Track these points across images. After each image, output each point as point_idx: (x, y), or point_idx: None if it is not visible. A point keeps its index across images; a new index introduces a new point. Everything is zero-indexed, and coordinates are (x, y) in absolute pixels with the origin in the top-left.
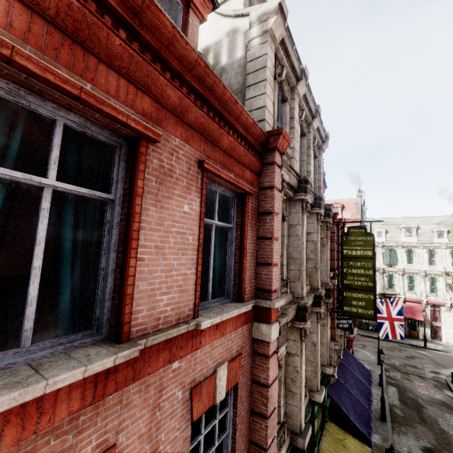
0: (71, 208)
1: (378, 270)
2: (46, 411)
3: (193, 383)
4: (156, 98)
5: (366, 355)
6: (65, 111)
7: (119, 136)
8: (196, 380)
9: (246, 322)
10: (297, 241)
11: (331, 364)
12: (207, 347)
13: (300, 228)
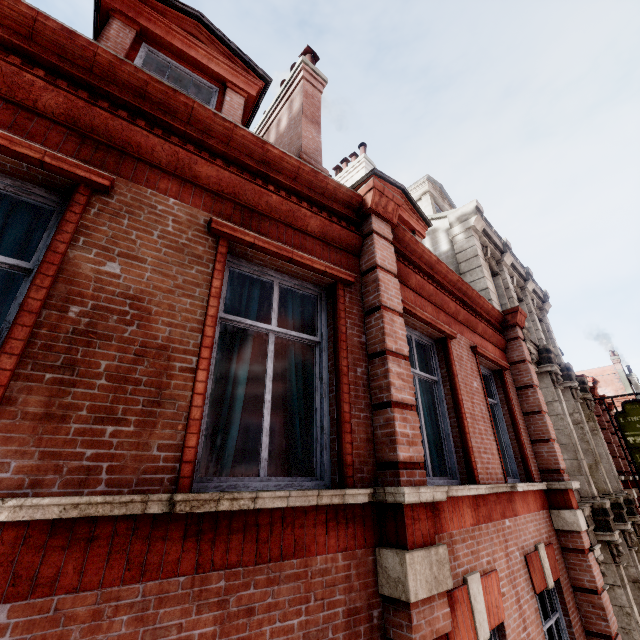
0: (421, 388)
1: None
2: (462, 515)
3: (523, 550)
4: (445, 311)
5: None
6: (414, 330)
7: (431, 338)
8: (524, 548)
9: (543, 507)
10: (560, 421)
11: None
12: (522, 518)
13: (558, 406)
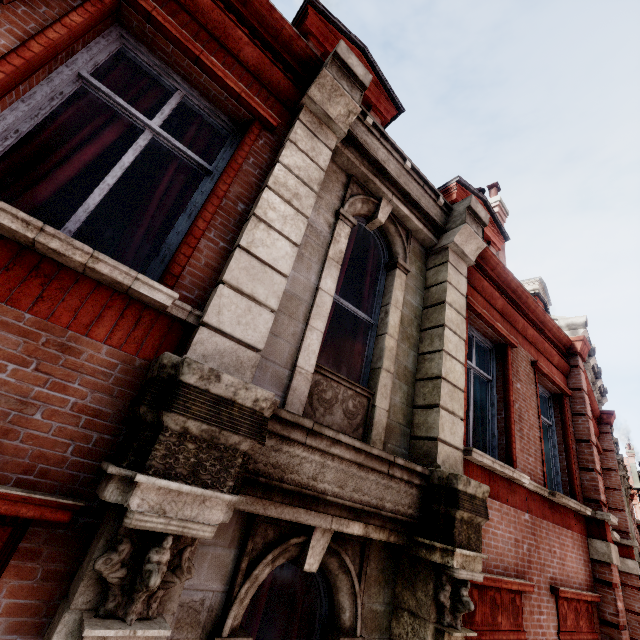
0: None
1: None
2: None
3: None
4: None
5: None
6: None
7: None
8: None
9: None
10: None
11: None
12: None
13: None
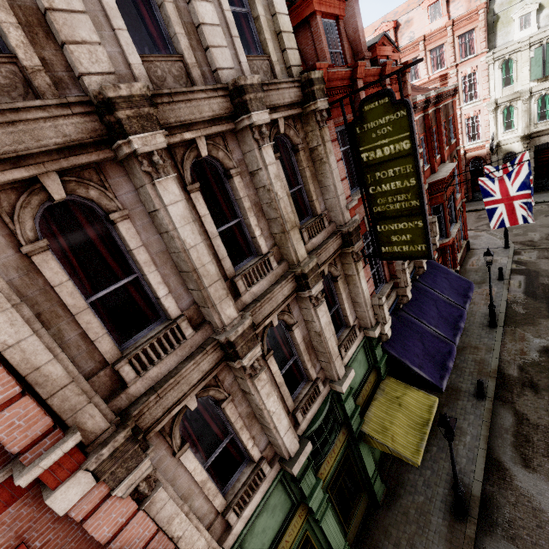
0: None
1: (520, 96)
2: None
3: None
4: None
5: (489, 240)
6: None
7: None
8: None
9: (11, 501)
10: (172, 241)
11: (379, 322)
12: None
13: (162, 218)
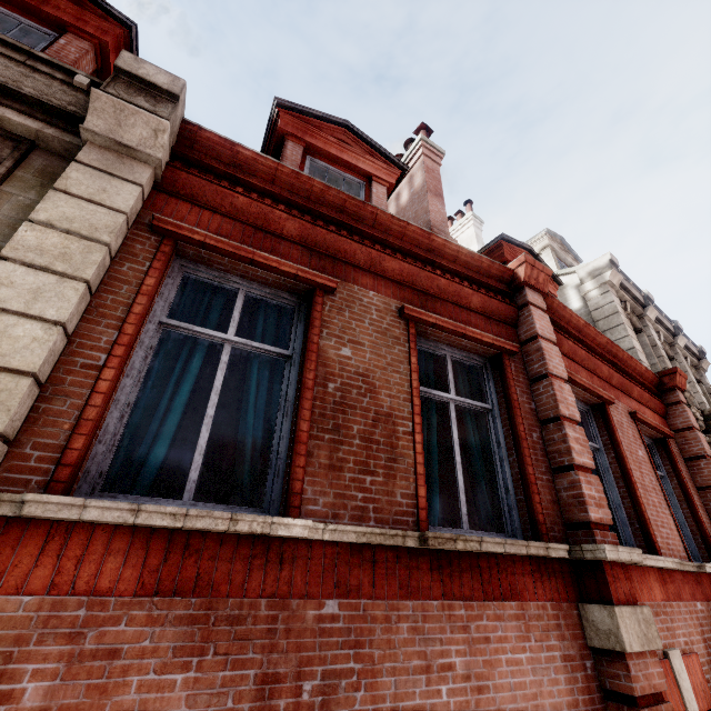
0: None
1: None
2: (651, 588)
3: None
4: (598, 375)
5: None
6: None
7: (586, 404)
8: None
9: None
10: None
11: None
12: None
13: None
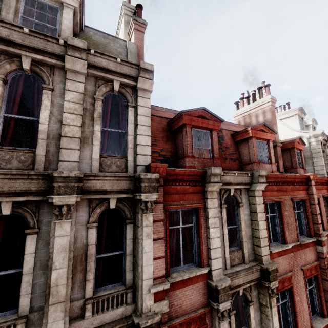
0: None
1: None
2: None
3: None
4: (318, 189)
5: None
6: None
7: None
8: None
9: None
10: None
11: None
12: None
13: None
